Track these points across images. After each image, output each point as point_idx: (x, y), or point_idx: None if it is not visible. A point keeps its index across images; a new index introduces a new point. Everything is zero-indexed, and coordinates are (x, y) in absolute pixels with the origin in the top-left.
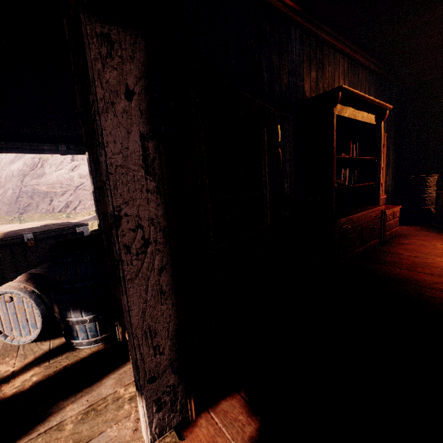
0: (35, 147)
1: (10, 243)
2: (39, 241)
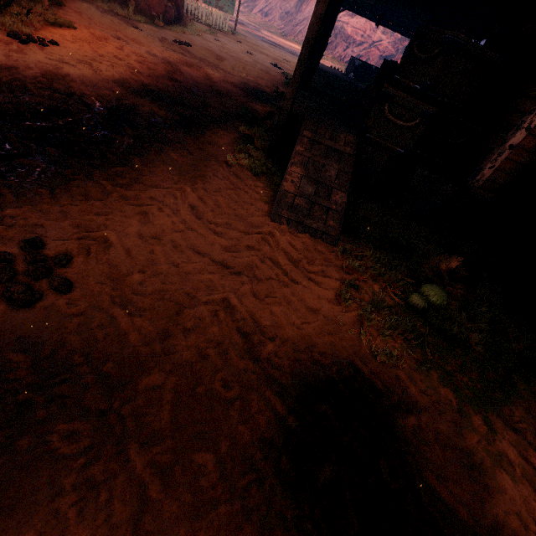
0: (395, 29)
1: (369, 67)
2: (374, 71)
